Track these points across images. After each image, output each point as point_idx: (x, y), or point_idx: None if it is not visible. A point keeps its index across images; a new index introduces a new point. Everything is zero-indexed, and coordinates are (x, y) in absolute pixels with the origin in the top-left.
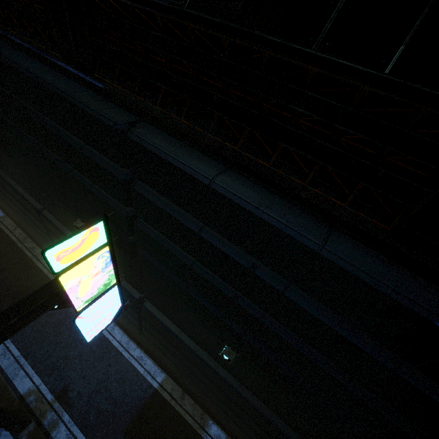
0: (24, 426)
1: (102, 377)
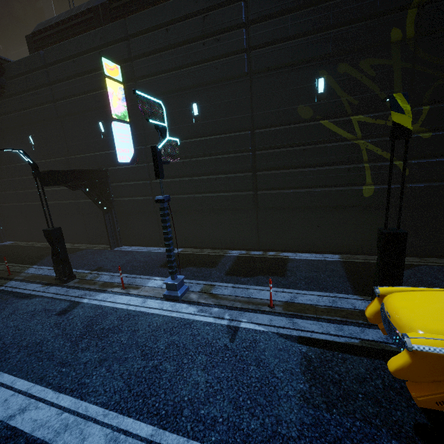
0: (70, 276)
1: (130, 259)
